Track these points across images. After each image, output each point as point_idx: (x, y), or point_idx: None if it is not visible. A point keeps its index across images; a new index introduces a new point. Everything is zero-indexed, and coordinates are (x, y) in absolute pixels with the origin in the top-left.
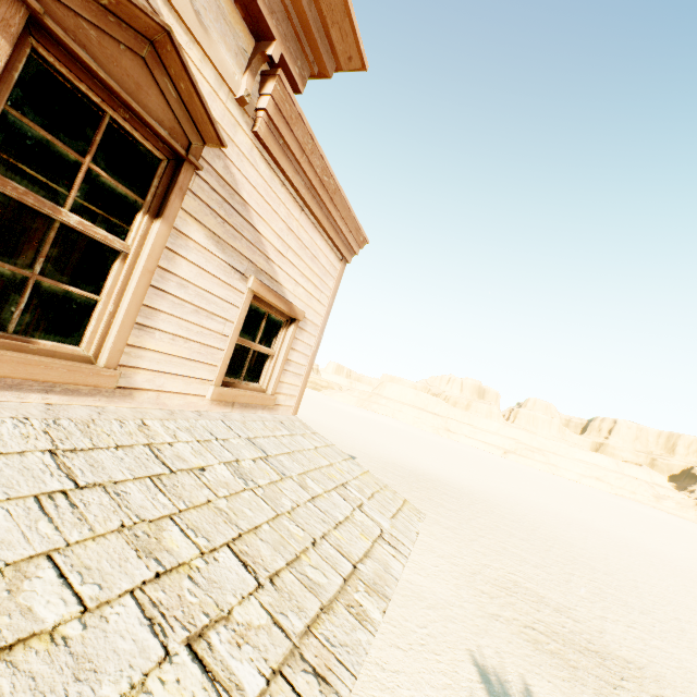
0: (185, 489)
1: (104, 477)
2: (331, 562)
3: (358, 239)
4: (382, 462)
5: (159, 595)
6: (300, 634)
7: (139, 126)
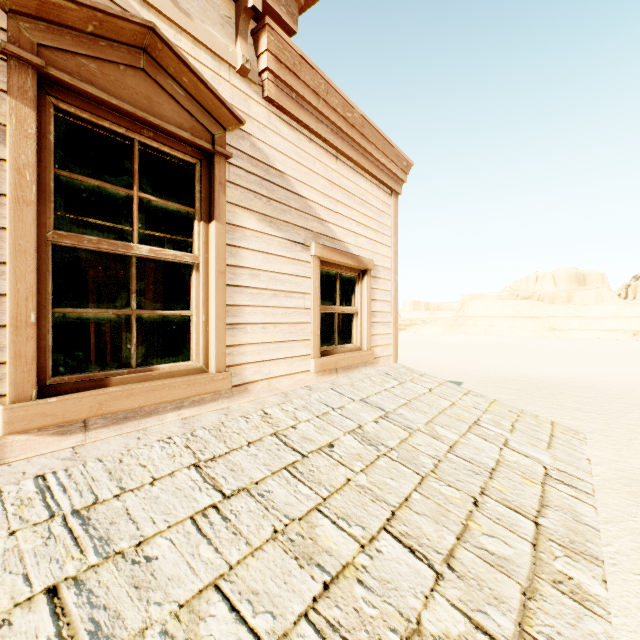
0: (321, 472)
1: (245, 480)
2: (506, 524)
3: (401, 165)
4: (491, 380)
5: (334, 613)
6: (513, 638)
7: (165, 140)
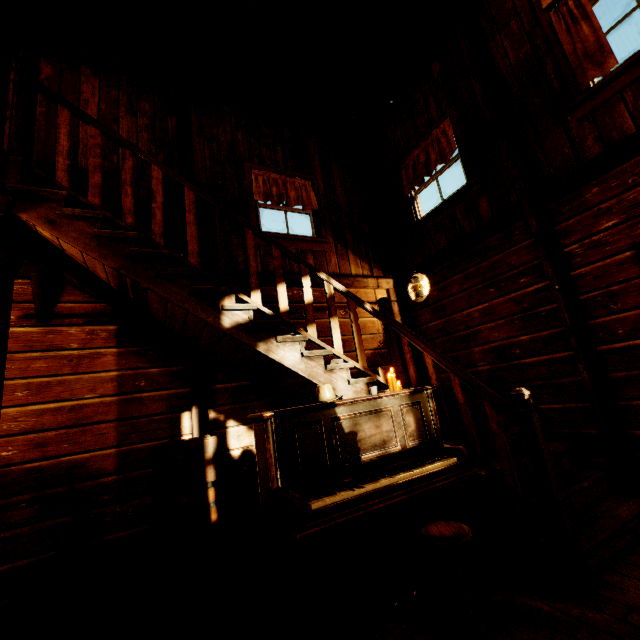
0: None
1: None
2: None
3: None
4: None
5: None
6: None
7: None
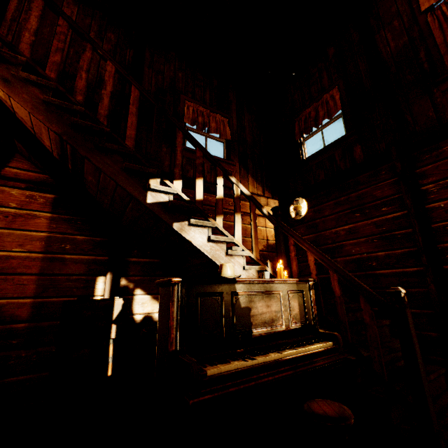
0: None
1: None
2: None
3: None
4: None
5: None
6: None
7: None
